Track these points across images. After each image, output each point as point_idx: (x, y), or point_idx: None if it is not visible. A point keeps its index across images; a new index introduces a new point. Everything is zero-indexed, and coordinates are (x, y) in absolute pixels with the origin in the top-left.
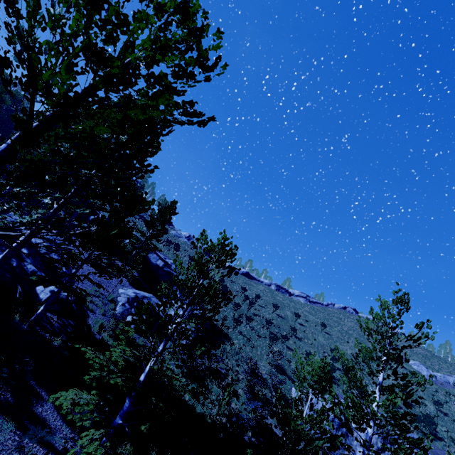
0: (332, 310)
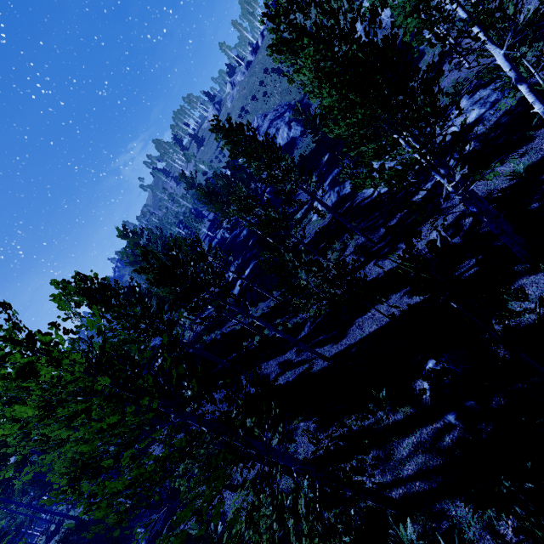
0: None
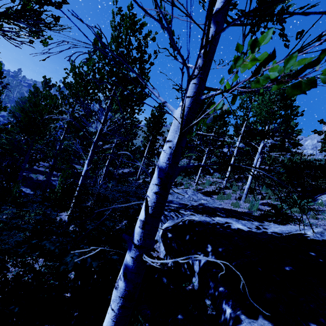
0: None
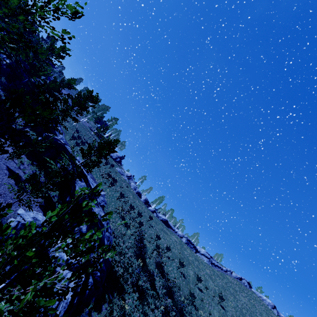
0: (229, 278)
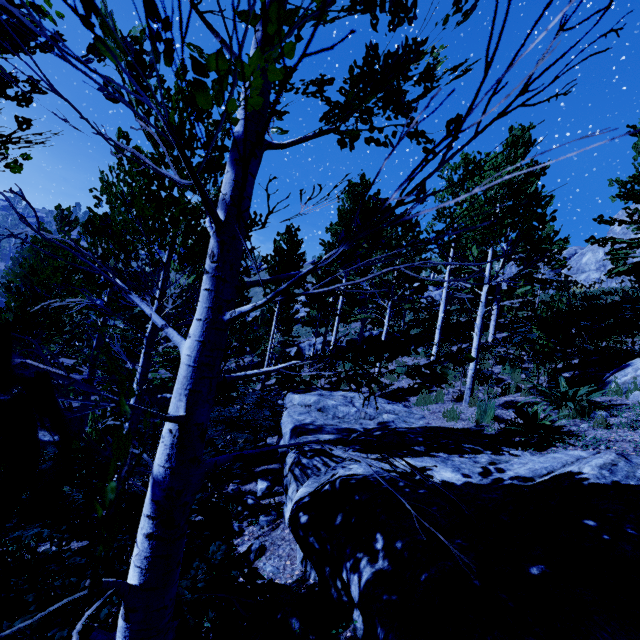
0: None
